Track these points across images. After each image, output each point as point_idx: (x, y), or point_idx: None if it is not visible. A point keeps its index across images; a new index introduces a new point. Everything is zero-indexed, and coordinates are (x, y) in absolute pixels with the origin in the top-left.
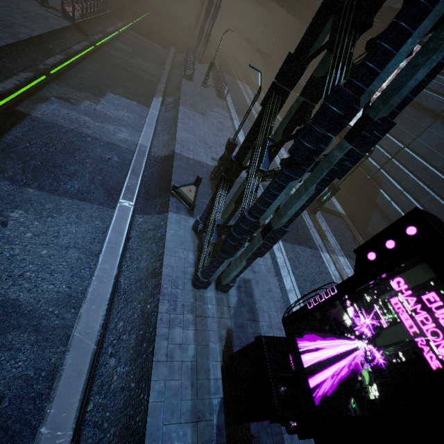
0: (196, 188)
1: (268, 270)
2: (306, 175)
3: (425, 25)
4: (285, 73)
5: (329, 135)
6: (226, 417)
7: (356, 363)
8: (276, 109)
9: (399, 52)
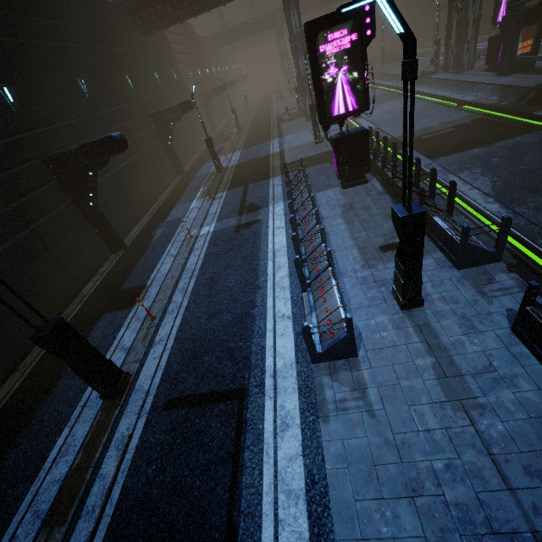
0: (433, 64)
1: None
2: None
3: None
4: None
5: None
6: (493, 71)
7: (506, 1)
8: None
9: None
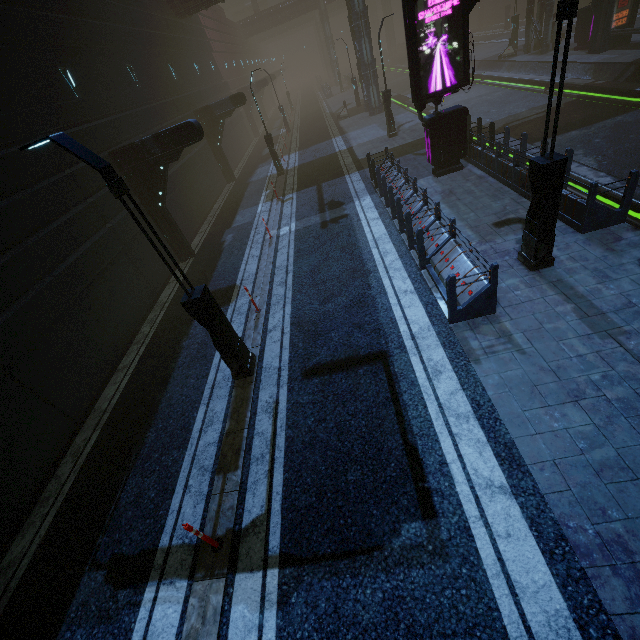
0: (511, 45)
1: None
2: None
3: None
4: None
5: None
6: (584, 49)
7: None
8: None
9: None
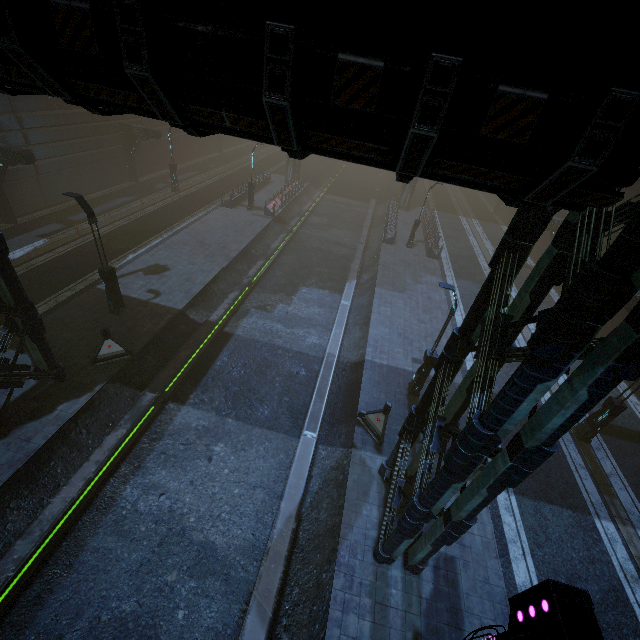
0: (385, 417)
1: (487, 544)
2: (576, 363)
3: (534, 396)
4: (452, 347)
5: (479, 454)
6: None
7: None
8: (448, 378)
9: (519, 409)
